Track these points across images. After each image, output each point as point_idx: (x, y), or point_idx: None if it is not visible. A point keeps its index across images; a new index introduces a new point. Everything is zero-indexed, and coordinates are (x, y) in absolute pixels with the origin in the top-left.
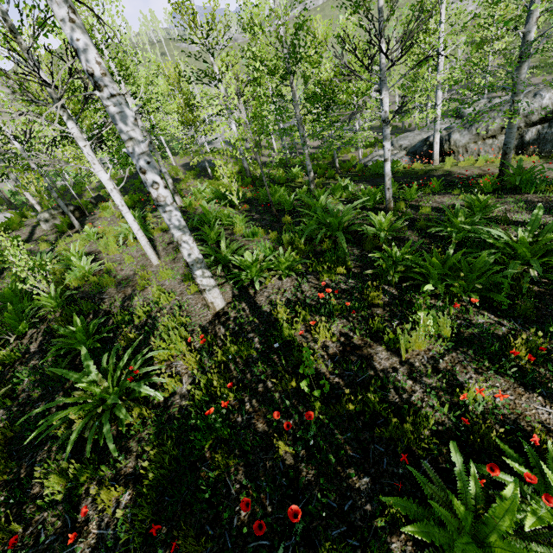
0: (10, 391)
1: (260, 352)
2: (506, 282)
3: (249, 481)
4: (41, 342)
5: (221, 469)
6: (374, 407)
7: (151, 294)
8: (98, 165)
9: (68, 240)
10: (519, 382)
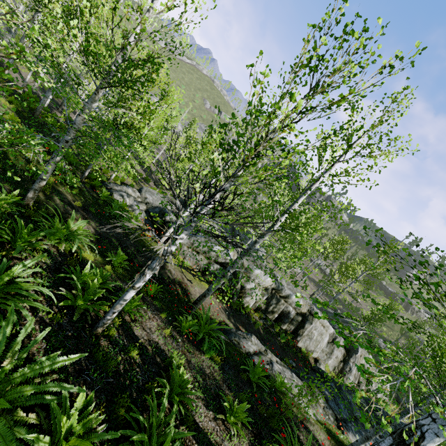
0: None
1: None
2: None
3: None
4: None
5: None
6: None
7: None
8: None
9: None
10: None
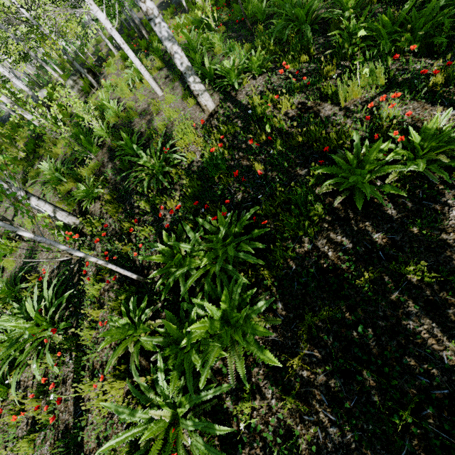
0: (105, 181)
1: (242, 128)
2: (448, 20)
3: (240, 186)
4: (108, 156)
5: (225, 183)
6: (316, 138)
7: (164, 115)
8: (94, 5)
9: (94, 97)
10: (429, 102)
